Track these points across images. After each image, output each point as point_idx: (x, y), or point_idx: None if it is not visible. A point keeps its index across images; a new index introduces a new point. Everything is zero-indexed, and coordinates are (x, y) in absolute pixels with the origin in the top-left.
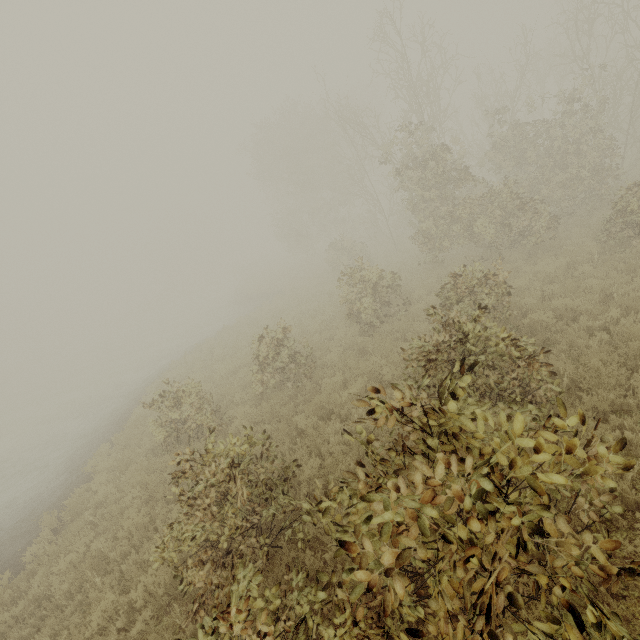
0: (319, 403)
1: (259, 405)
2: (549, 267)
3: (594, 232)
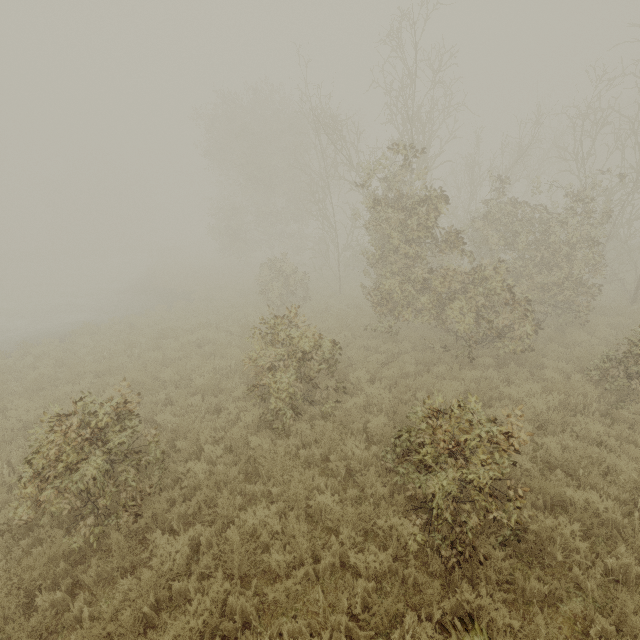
0: (103, 638)
1: (17, 543)
2: (539, 402)
3: (578, 360)
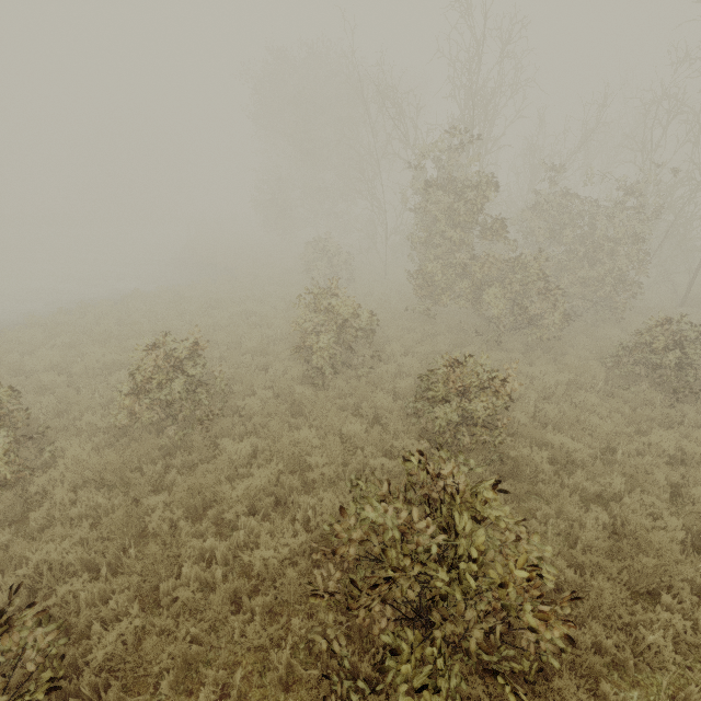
0: (197, 486)
1: (116, 442)
2: (550, 378)
3: (600, 350)
